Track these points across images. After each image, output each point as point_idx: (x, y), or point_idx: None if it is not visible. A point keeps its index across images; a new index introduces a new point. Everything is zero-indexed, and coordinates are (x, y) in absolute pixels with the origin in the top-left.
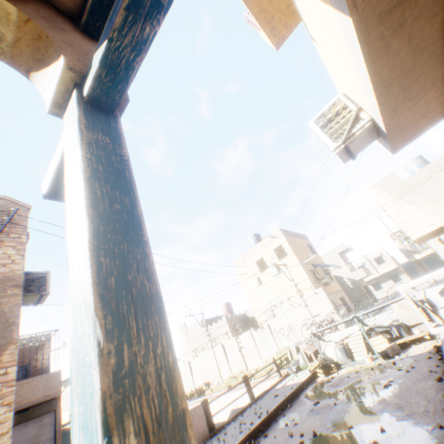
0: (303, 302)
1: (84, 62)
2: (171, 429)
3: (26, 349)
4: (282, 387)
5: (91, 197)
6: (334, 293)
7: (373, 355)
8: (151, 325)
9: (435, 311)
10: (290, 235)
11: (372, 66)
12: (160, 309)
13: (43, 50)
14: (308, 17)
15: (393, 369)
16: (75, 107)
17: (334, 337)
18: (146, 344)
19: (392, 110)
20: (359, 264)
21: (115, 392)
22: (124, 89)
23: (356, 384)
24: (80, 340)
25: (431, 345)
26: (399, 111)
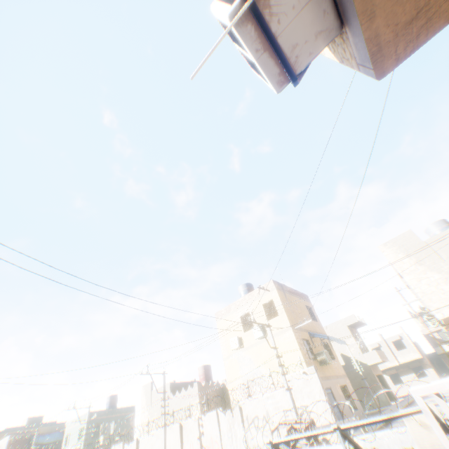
0: (285, 383)
1: None
2: None
3: None
4: None
5: None
6: (333, 376)
7: None
8: None
9: None
10: (285, 290)
11: None
12: None
13: None
14: None
15: None
16: None
17: None
18: None
19: None
20: (373, 345)
21: None
22: None
23: None
24: None
25: None
26: None
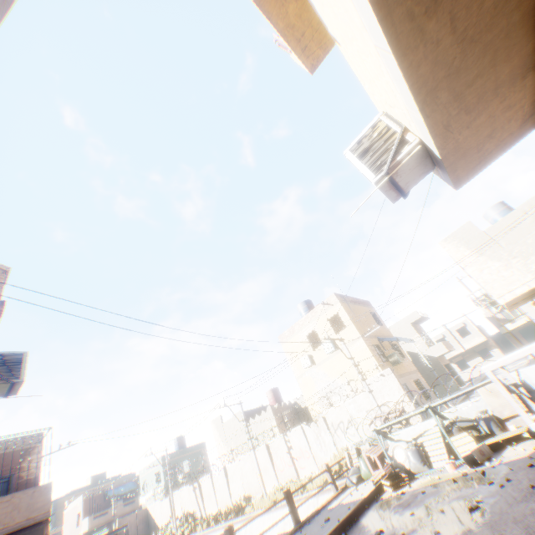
0: (366, 387)
1: None
2: None
3: (9, 454)
4: (337, 506)
5: None
6: (406, 374)
7: (456, 460)
8: None
9: (534, 398)
10: (348, 301)
11: (405, 61)
12: None
13: None
14: (321, 7)
15: (482, 482)
16: None
17: (404, 435)
18: None
19: (444, 127)
20: (438, 337)
21: None
22: None
23: (432, 504)
24: None
25: (533, 447)
26: (454, 128)
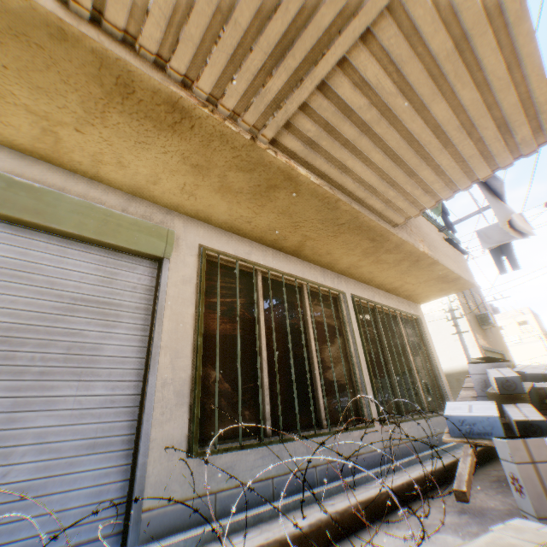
0: None
1: None
2: None
3: None
4: None
5: None
6: None
7: None
8: None
9: None
10: (532, 314)
11: None
12: None
13: None
14: None
15: None
16: None
17: None
18: None
19: None
20: None
21: None
22: None
23: None
24: None
25: None
26: None
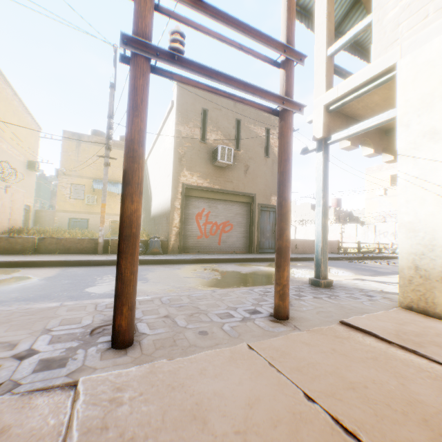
0: None
1: None
2: None
3: None
4: (380, 254)
5: None
6: None
7: None
8: None
9: None
10: None
11: None
12: None
13: None
14: None
15: None
16: None
17: None
18: None
19: None
20: None
21: None
22: None
23: None
24: None
25: None
26: None
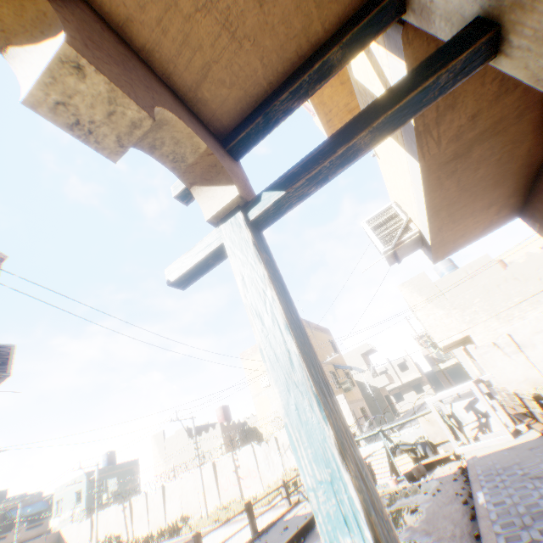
0: None
1: (241, 186)
2: (361, 465)
3: None
4: (293, 517)
5: (283, 309)
6: (354, 401)
7: (398, 477)
8: (334, 402)
9: (460, 428)
10: (312, 327)
11: (428, 196)
12: (333, 393)
13: (213, 173)
14: None
15: (419, 492)
16: (245, 228)
17: None
18: (336, 414)
19: (438, 229)
20: (381, 369)
21: (338, 438)
22: (278, 217)
23: None
24: (298, 409)
25: (457, 466)
26: (443, 230)
